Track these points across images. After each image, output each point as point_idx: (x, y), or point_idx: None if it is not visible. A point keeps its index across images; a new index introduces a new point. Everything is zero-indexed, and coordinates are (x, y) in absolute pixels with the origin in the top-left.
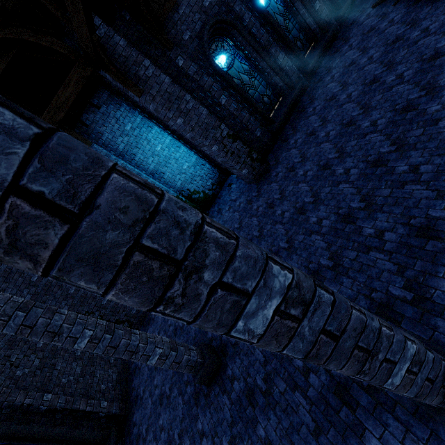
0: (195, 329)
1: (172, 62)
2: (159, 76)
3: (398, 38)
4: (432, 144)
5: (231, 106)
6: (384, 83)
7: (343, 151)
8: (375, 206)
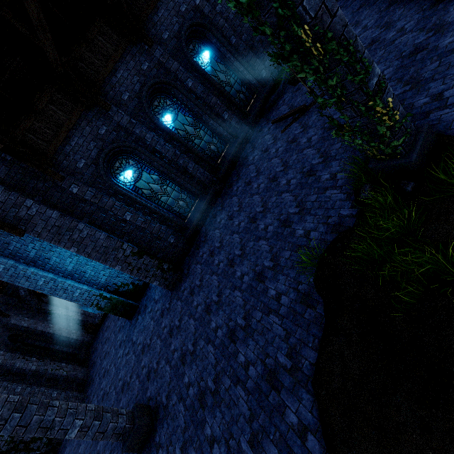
0: None
1: (66, 190)
2: (45, 212)
3: (275, 177)
4: (261, 341)
5: (137, 220)
6: (257, 229)
7: (220, 298)
8: (218, 398)
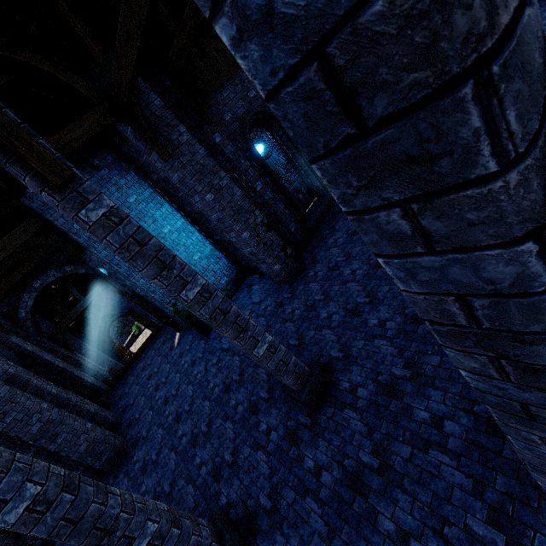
0: (196, 493)
1: (209, 136)
2: (194, 145)
3: None
4: None
5: (266, 194)
6: None
7: None
8: None
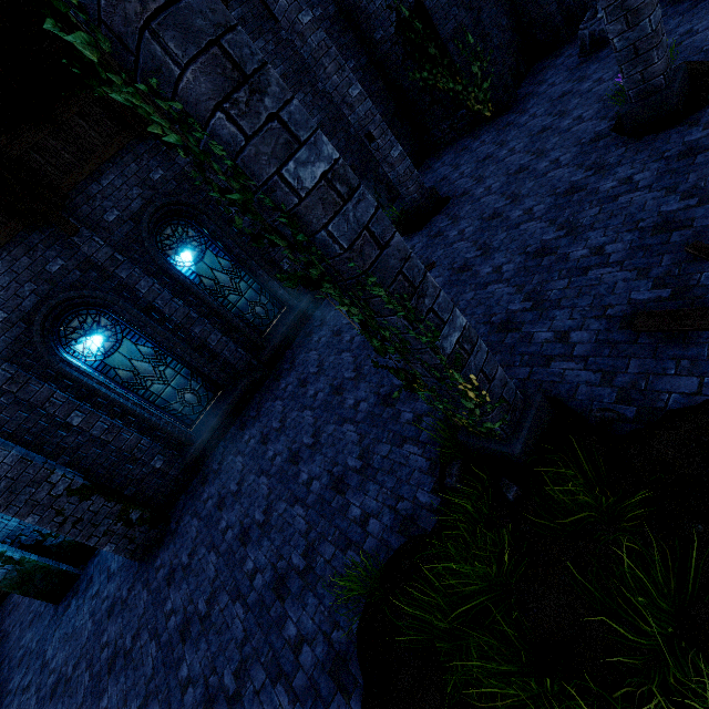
0: None
1: None
2: None
3: (341, 388)
4: None
5: (95, 426)
6: (297, 479)
7: (210, 611)
8: None
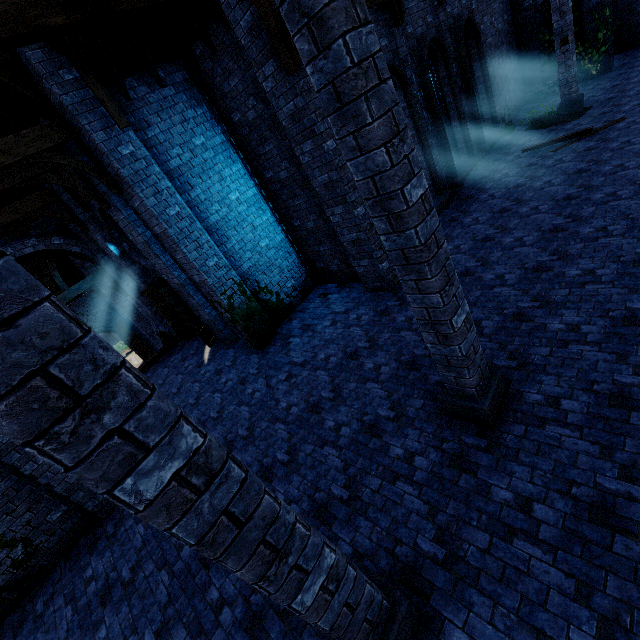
0: None
1: None
2: None
3: (582, 170)
4: None
5: None
6: (591, 199)
7: (565, 254)
8: None
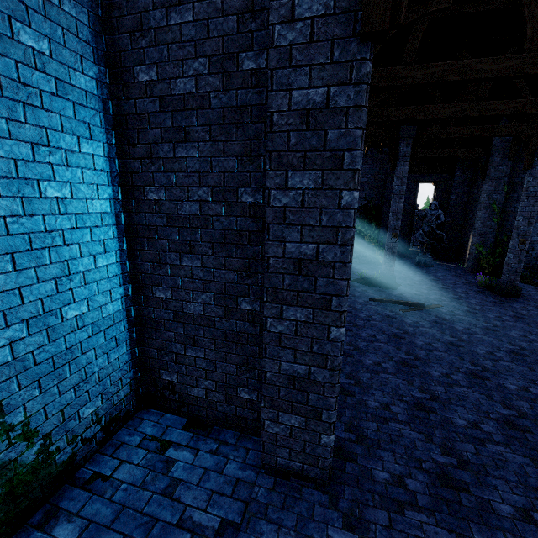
0: None
1: None
2: None
3: (455, 344)
4: None
5: None
6: (507, 387)
7: None
8: None
